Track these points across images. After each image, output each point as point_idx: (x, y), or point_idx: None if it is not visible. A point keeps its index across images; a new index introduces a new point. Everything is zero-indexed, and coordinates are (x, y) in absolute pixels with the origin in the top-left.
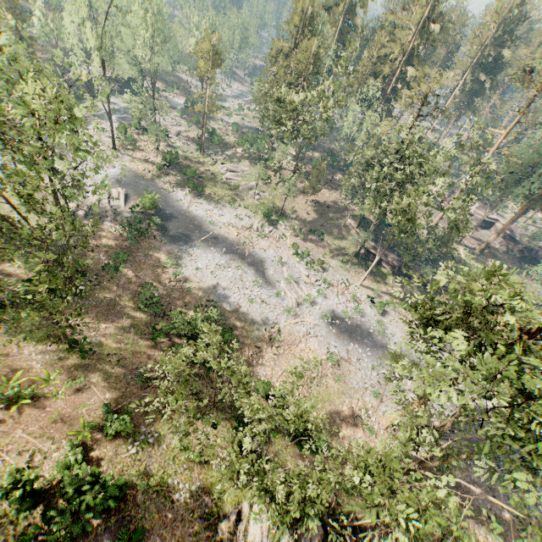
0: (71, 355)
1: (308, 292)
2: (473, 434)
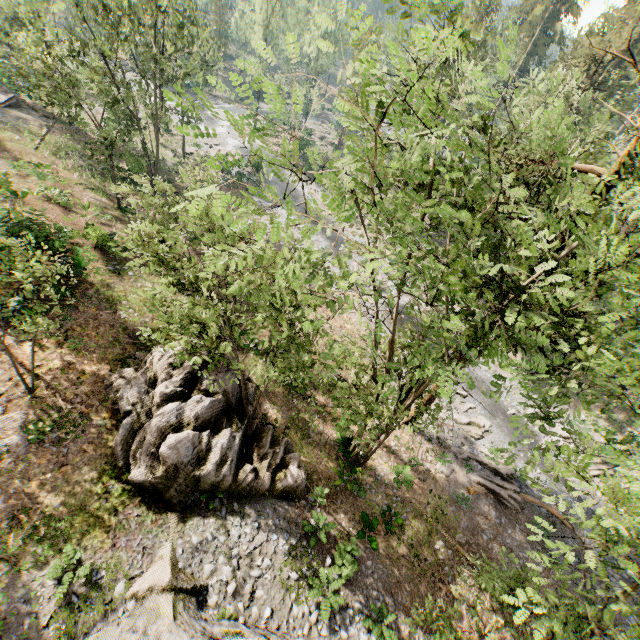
0: (116, 211)
1: (382, 280)
2: (542, 502)
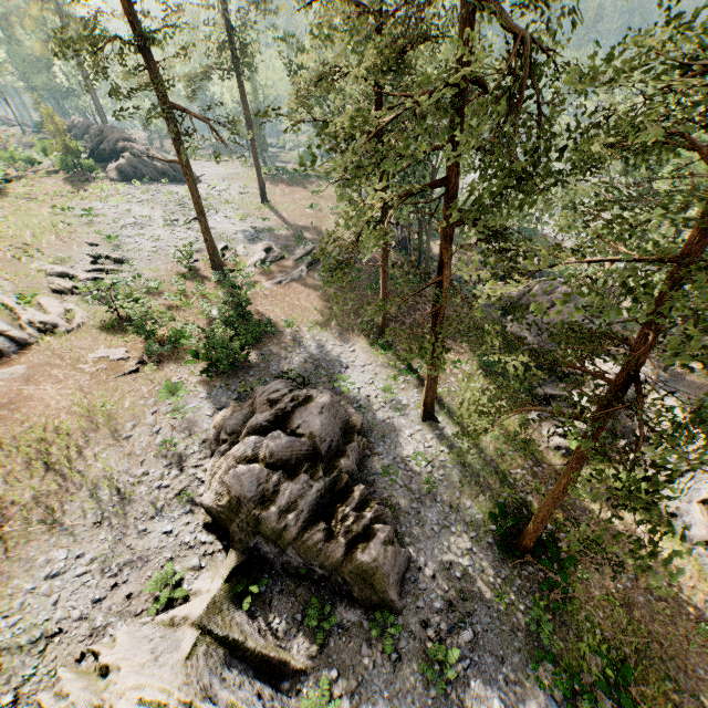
0: None
1: None
2: None
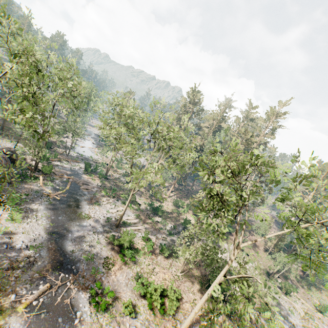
0: None
1: None
2: None
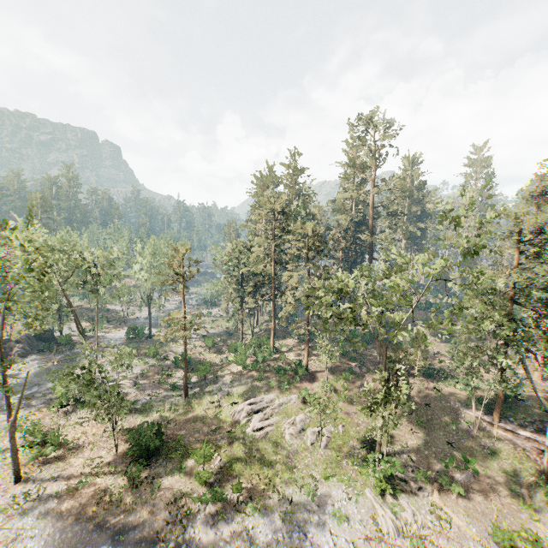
0: None
1: None
2: None
